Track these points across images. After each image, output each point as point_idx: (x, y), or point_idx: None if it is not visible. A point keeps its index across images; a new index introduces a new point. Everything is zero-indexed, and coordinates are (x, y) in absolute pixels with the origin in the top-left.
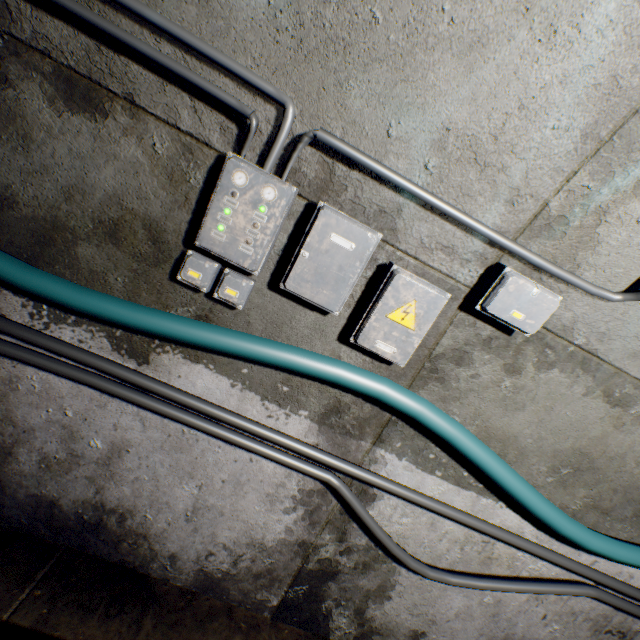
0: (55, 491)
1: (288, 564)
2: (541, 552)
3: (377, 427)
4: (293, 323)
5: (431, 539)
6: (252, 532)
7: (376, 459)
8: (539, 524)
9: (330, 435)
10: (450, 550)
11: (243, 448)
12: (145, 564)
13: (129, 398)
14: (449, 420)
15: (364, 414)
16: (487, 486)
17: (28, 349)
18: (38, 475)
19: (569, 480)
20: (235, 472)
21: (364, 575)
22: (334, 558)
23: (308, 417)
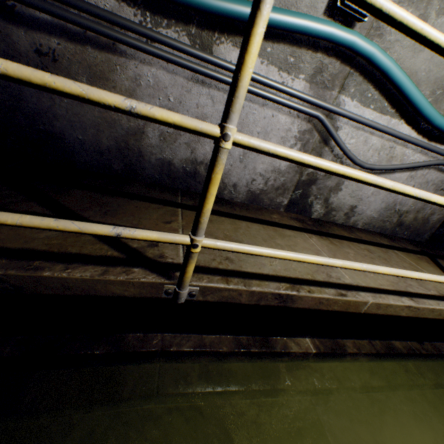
0: (170, 155)
1: (292, 179)
2: (421, 143)
3: (341, 80)
4: (297, 5)
5: (364, 151)
6: (274, 163)
7: (339, 103)
8: (419, 132)
9: (315, 91)
10: (372, 156)
11: (273, 102)
12: (221, 193)
13: (211, 74)
14: (388, 57)
15: (335, 72)
16: (396, 111)
17: (149, 45)
18: (160, 146)
19: (439, 99)
20: (264, 126)
21: (329, 179)
22: (315, 172)
23: (304, 80)
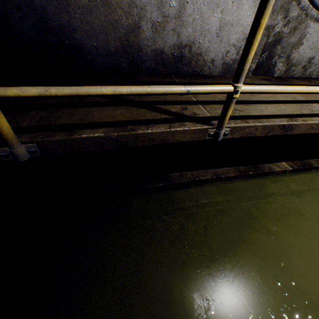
0: (161, 44)
1: (260, 44)
2: None
3: None
4: None
5: None
6: (245, 31)
7: None
8: None
9: None
10: None
11: None
12: (201, 70)
13: None
14: None
15: None
16: None
17: None
18: (153, 37)
19: None
20: None
21: (293, 36)
22: (280, 31)
23: None
